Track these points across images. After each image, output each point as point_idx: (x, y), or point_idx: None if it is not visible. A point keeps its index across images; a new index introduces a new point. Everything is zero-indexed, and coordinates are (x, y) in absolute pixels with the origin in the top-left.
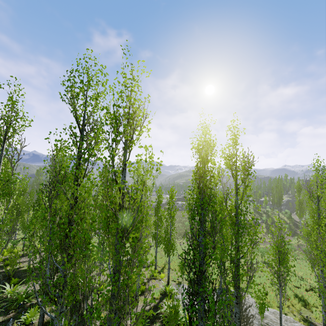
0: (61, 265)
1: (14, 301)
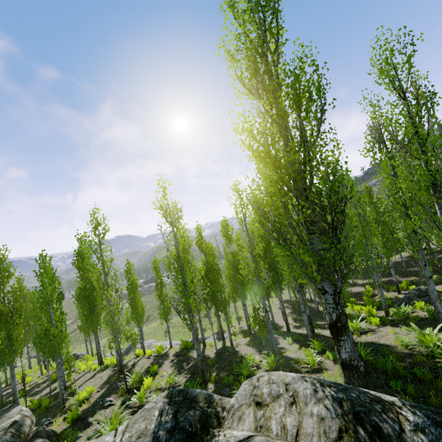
0: None
1: None
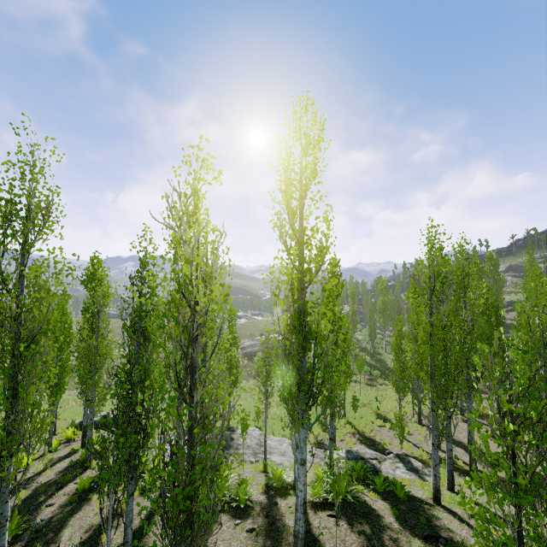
0: None
1: None
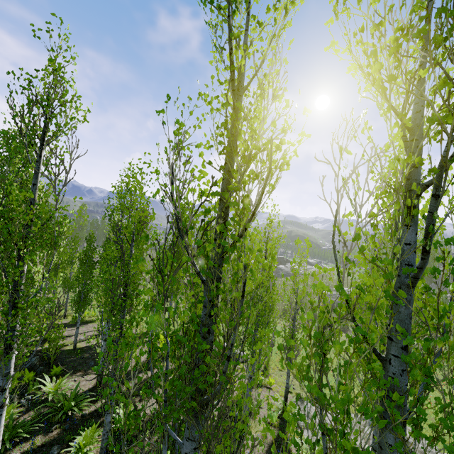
0: (186, 440)
1: (58, 410)
